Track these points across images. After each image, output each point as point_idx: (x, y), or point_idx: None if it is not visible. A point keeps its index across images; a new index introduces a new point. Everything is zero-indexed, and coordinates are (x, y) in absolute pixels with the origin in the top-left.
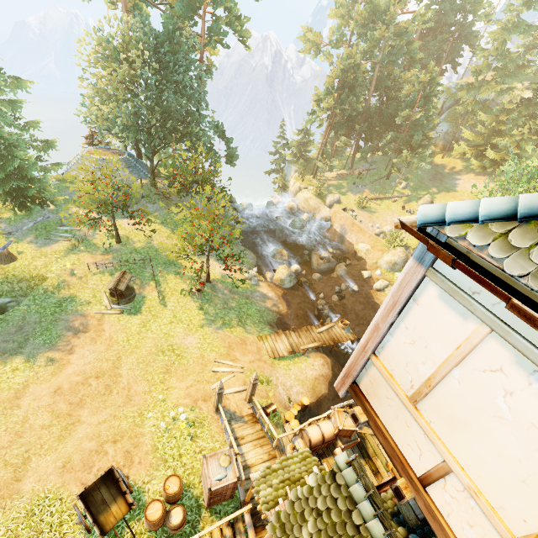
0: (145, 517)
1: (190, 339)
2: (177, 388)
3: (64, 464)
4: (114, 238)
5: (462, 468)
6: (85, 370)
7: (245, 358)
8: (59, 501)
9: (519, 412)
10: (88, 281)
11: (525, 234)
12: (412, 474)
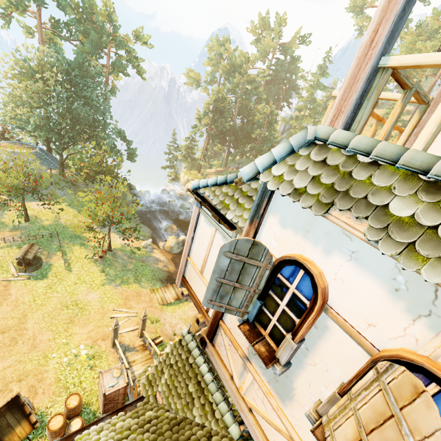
0: (47, 428)
1: (92, 295)
2: (80, 334)
3: None
4: (23, 217)
5: None
6: None
7: (139, 306)
8: None
9: None
10: None
11: (219, 190)
12: (203, 310)
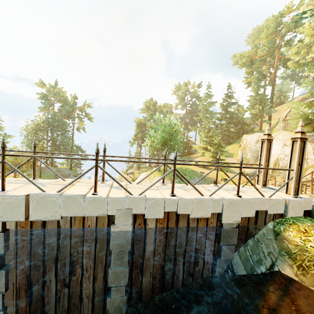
0: None
1: None
2: None
3: None
4: None
5: None
6: None
7: None
8: None
9: None
10: None
11: None
12: None
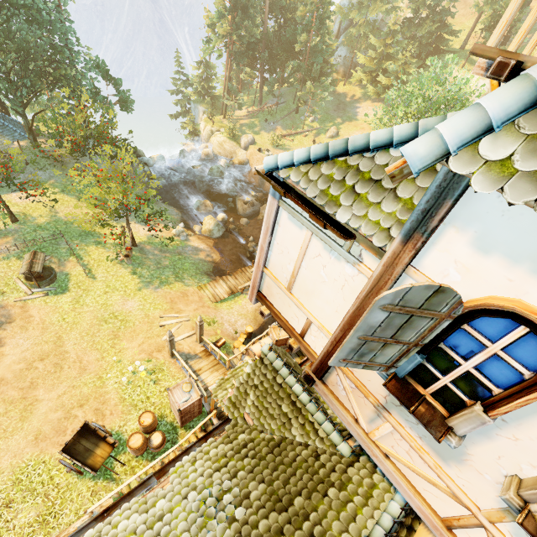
0: (128, 447)
1: (130, 303)
2: (130, 348)
3: (35, 437)
4: (7, 217)
5: (315, 318)
6: (25, 357)
7: (189, 308)
8: (42, 464)
9: (329, 275)
10: None
11: (315, 172)
12: (296, 334)
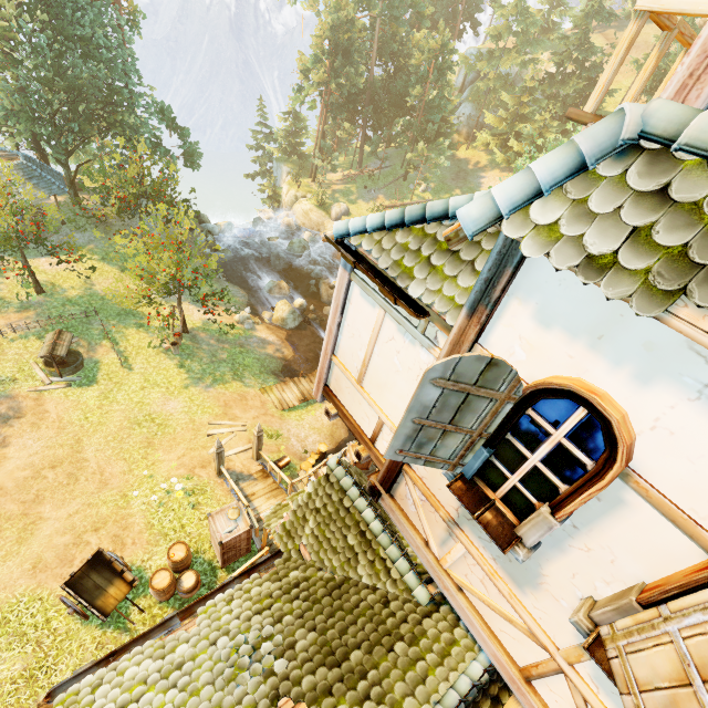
0: (151, 587)
1: (173, 404)
2: (166, 461)
3: (34, 565)
4: (31, 287)
5: (388, 417)
6: (32, 462)
7: (248, 415)
8: (38, 601)
9: (403, 363)
10: (5, 350)
11: (390, 240)
12: (366, 439)
